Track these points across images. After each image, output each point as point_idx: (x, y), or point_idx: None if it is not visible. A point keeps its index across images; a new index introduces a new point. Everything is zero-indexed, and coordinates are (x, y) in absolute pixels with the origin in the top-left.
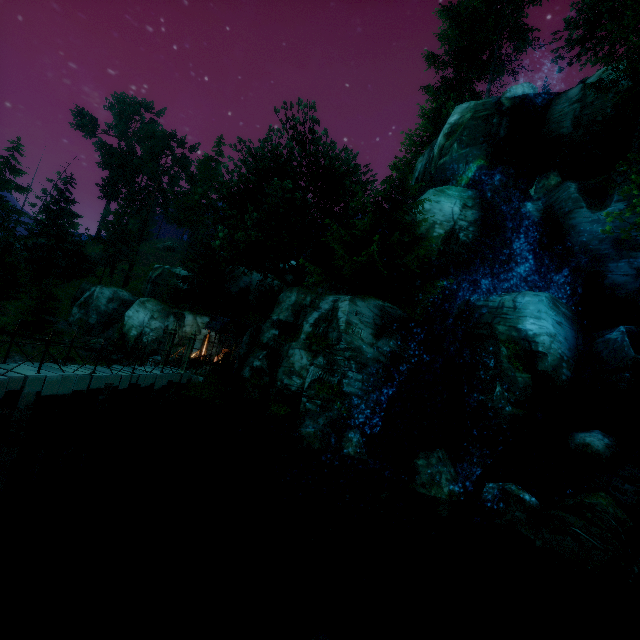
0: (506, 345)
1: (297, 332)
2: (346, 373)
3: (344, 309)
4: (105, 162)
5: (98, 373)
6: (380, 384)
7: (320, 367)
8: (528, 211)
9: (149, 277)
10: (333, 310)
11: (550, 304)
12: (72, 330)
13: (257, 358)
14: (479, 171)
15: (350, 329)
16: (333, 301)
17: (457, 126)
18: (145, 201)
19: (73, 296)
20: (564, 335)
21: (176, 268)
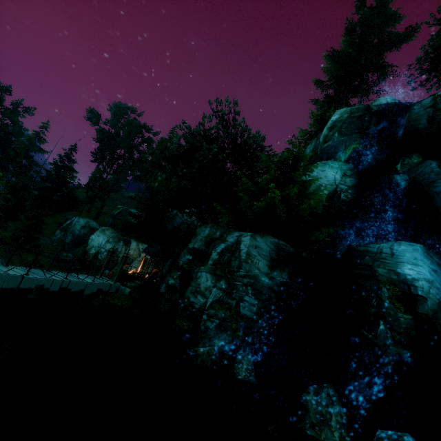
0: (386, 286)
1: (206, 258)
2: (243, 297)
3: (246, 242)
4: (98, 138)
5: (31, 275)
6: (272, 310)
7: (221, 289)
8: (396, 181)
9: (112, 213)
10: (237, 243)
11: (424, 253)
12: (52, 246)
13: (172, 277)
14: (355, 151)
15: (249, 259)
16: (237, 236)
17: (337, 122)
18: (120, 165)
19: (59, 222)
20: (440, 282)
21: (132, 209)
